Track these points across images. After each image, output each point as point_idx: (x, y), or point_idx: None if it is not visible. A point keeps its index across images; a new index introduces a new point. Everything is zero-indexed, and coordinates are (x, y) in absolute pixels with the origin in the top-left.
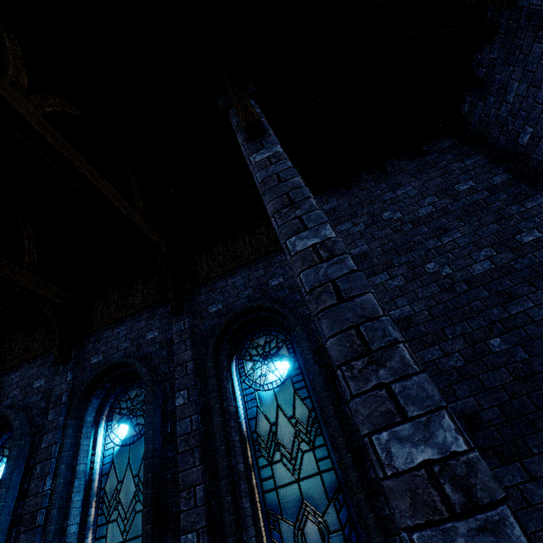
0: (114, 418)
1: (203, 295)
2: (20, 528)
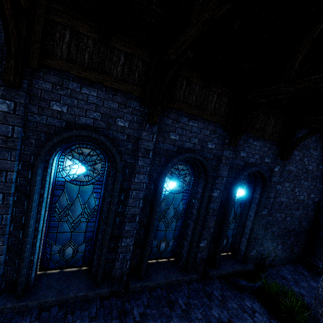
0: (167, 176)
1: (242, 141)
2: (125, 220)
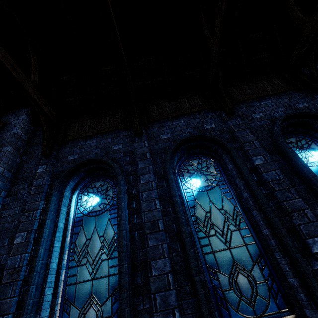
0: (184, 175)
1: (243, 108)
2: (145, 230)
